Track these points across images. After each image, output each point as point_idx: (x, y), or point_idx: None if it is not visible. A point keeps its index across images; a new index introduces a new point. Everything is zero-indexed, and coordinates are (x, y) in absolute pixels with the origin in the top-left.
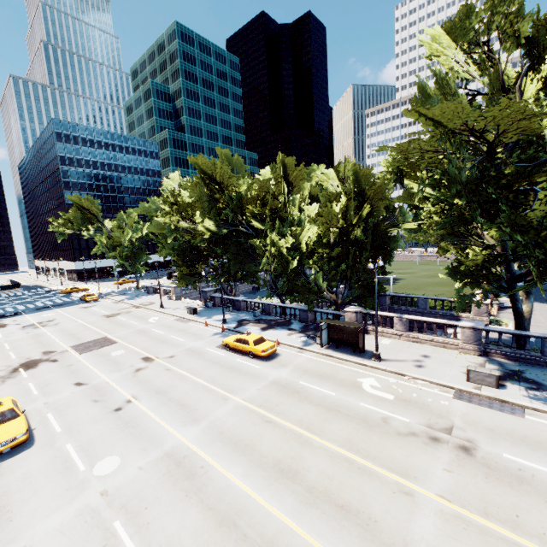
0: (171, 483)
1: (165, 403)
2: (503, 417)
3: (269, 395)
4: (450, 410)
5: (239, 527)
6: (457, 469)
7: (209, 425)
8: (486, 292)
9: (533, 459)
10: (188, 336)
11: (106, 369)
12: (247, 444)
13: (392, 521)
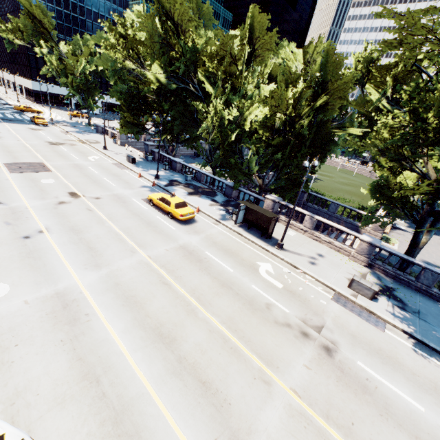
0: (51, 324)
1: (74, 242)
2: (367, 327)
3: (174, 258)
4: (326, 310)
5: (101, 384)
6: (315, 368)
7: (109, 274)
8: (397, 216)
9: (381, 372)
10: (120, 182)
11: (30, 194)
12: (137, 301)
13: (244, 407)
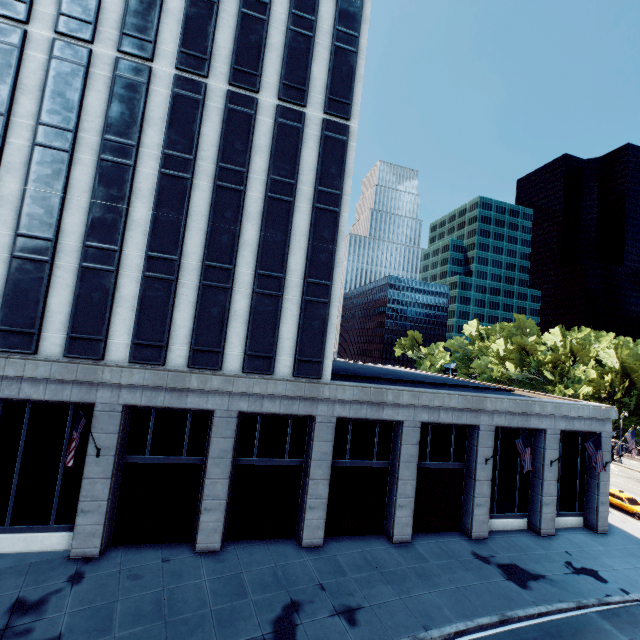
0: None
1: None
2: None
3: None
4: None
5: None
6: (630, 481)
7: None
8: None
9: None
10: None
11: None
12: None
13: None
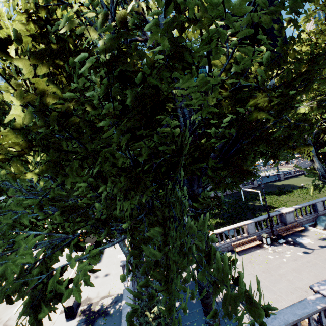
0: None
1: None
2: None
3: None
4: None
5: None
6: None
7: None
8: None
9: None
10: None
11: None
12: None
13: None
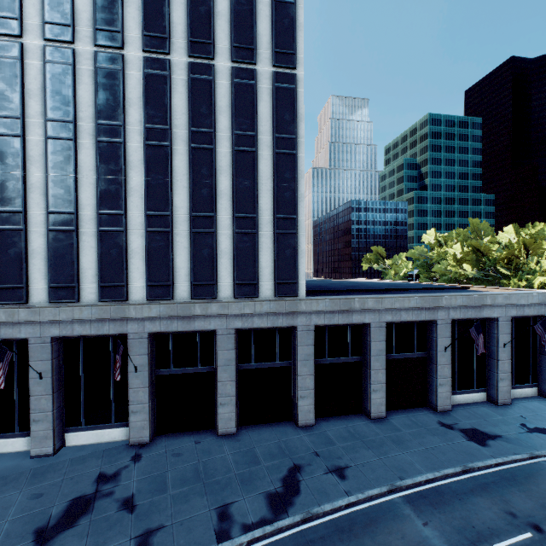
0: None
1: None
2: None
3: None
4: None
5: None
6: None
7: None
8: None
9: None
10: None
11: None
12: None
13: None
